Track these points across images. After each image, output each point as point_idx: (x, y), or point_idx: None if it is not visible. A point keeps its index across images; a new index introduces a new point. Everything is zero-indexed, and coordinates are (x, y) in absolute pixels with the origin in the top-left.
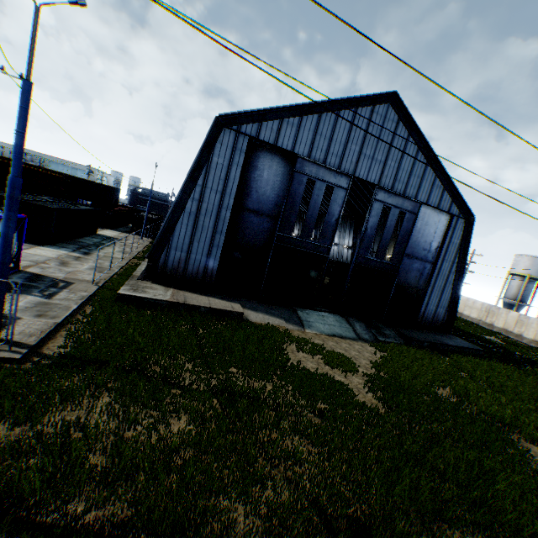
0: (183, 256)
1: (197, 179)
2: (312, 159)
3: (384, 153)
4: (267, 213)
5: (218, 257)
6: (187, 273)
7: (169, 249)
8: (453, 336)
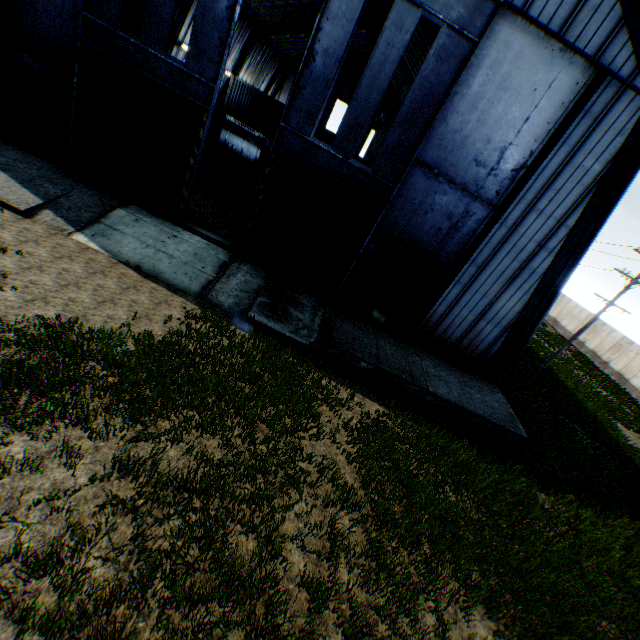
0: None
1: None
2: None
3: None
4: None
5: None
6: None
7: None
8: (493, 389)
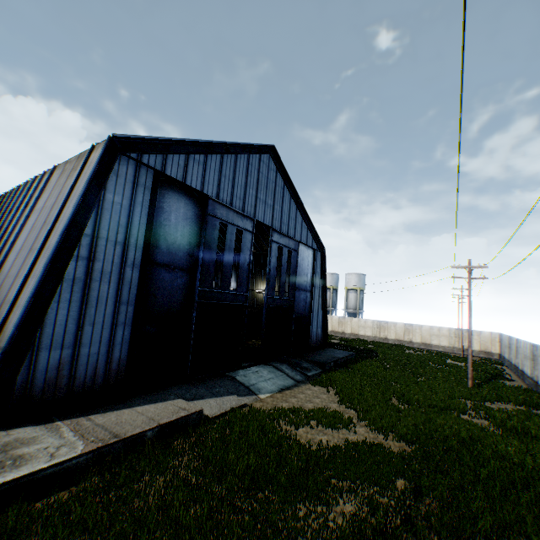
0: (67, 356)
1: (82, 225)
2: (220, 201)
3: (272, 198)
4: (180, 265)
5: (126, 340)
6: (75, 383)
7: (36, 351)
8: (331, 349)
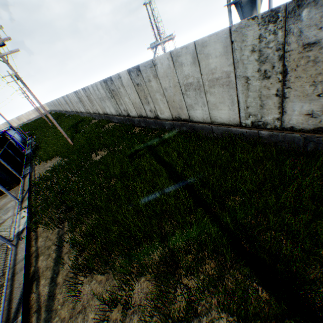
0: None
1: None
2: None
3: None
4: None
5: None
6: None
7: None
8: None
